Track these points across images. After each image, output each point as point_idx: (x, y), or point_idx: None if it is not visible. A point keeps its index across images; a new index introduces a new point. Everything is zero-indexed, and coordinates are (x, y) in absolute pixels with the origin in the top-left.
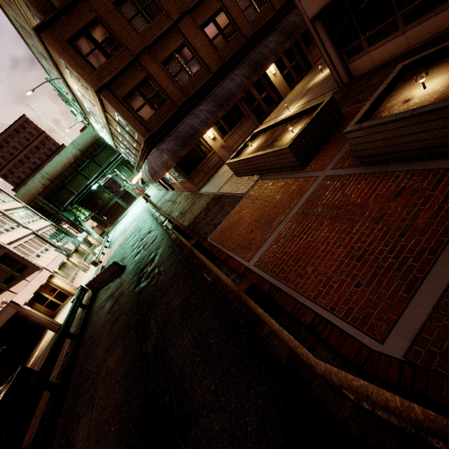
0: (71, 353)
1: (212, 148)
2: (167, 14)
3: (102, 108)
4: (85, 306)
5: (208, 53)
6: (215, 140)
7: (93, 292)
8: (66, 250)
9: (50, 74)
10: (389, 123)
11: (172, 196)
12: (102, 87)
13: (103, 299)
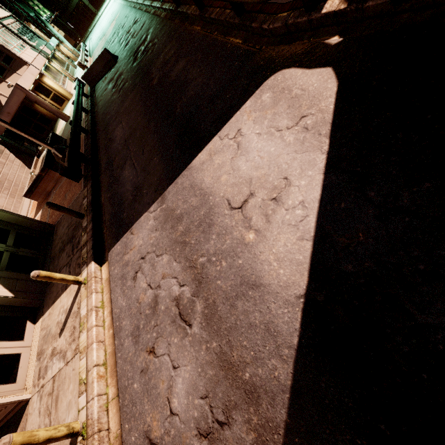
0: (90, 119)
1: None
2: None
3: None
4: (88, 96)
5: None
6: None
7: (91, 87)
8: (43, 53)
9: None
10: None
11: None
12: None
13: (103, 86)
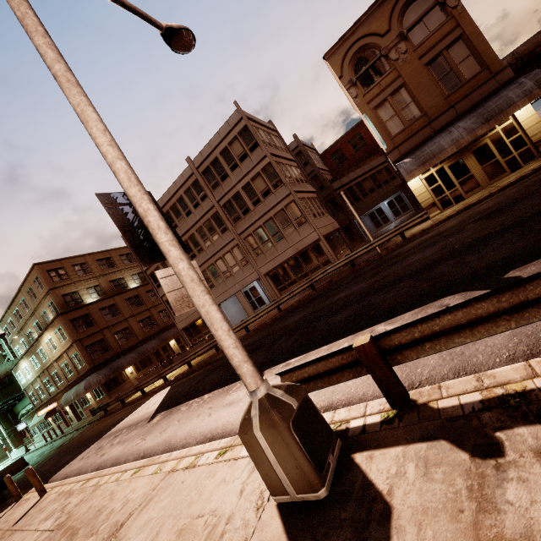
0: None
1: (129, 378)
2: (123, 315)
3: (66, 350)
4: None
5: (139, 332)
6: (132, 374)
7: None
8: None
9: (3, 324)
10: (179, 356)
11: (80, 422)
12: (78, 340)
13: None
